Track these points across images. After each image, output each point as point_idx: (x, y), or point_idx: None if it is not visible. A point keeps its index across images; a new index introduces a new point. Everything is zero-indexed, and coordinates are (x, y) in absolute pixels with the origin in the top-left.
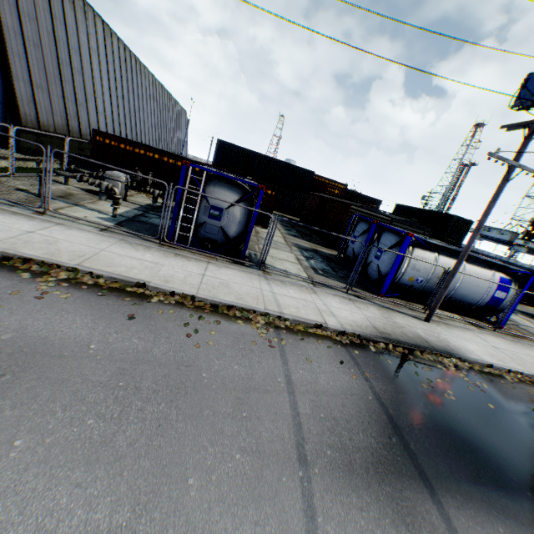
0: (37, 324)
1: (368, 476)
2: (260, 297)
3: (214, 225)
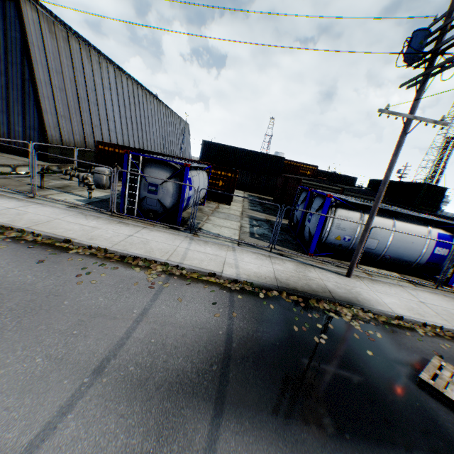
0: None
1: (155, 391)
2: (171, 251)
3: (152, 198)
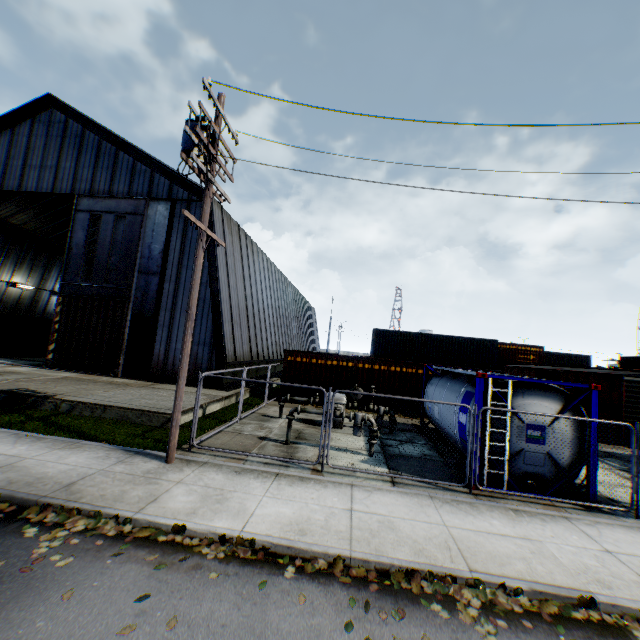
0: None
1: None
2: None
3: (535, 452)
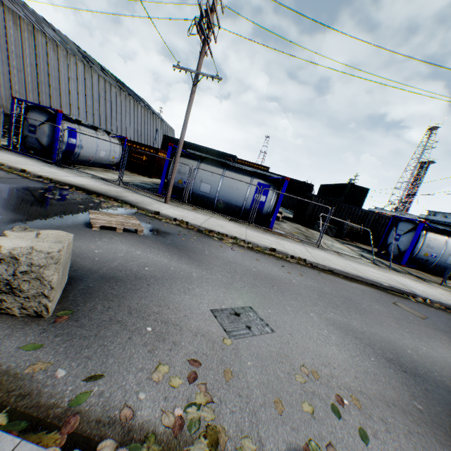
0: None
1: None
2: (11, 161)
3: (33, 137)
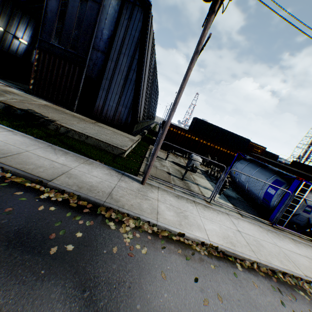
0: None
1: None
2: None
3: (303, 216)
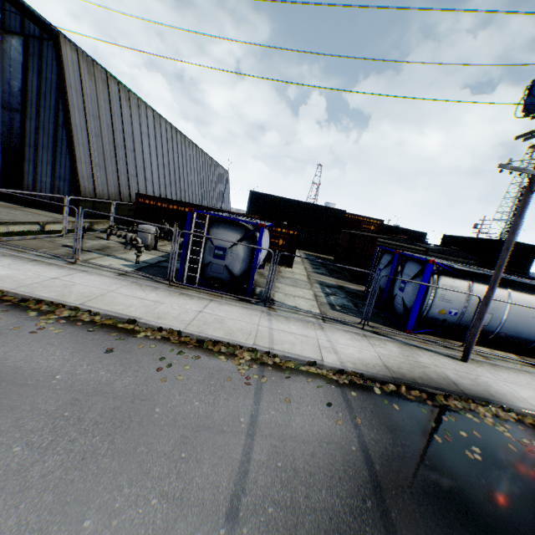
0: (20, 355)
1: None
2: (253, 332)
3: (219, 264)
